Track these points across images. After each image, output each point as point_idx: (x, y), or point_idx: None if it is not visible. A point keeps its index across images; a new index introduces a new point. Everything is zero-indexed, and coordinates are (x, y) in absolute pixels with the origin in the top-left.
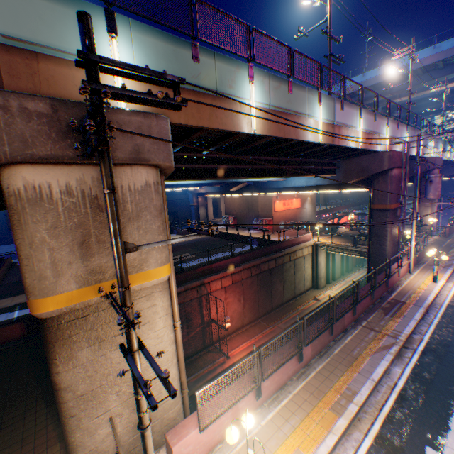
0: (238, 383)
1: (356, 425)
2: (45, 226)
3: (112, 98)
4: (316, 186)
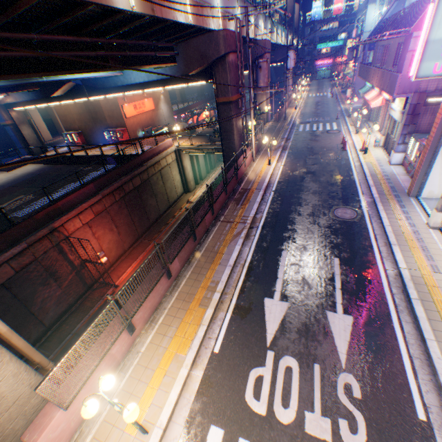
0: (100, 340)
1: (220, 307)
2: None
3: None
4: (161, 81)
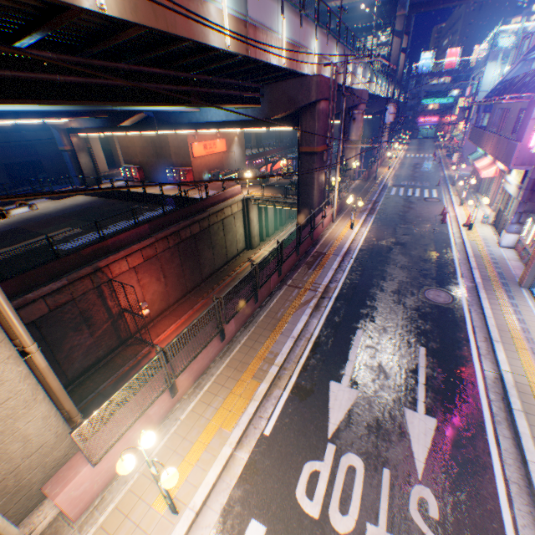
0: (141, 394)
1: (277, 384)
2: None
3: None
4: (239, 122)
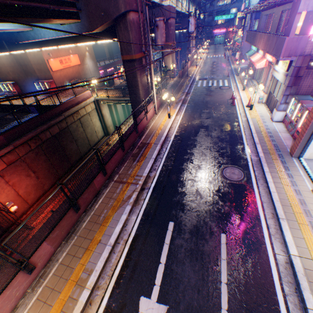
0: None
1: None
2: None
3: None
4: (71, 38)
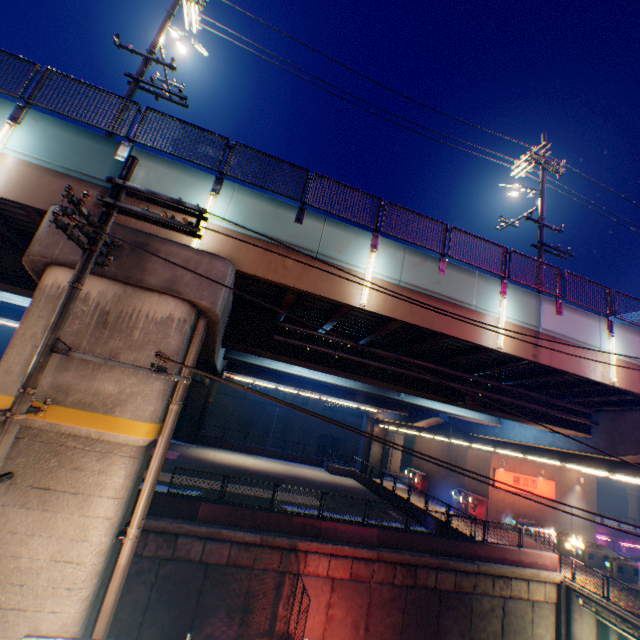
0: None
1: None
2: (46, 323)
3: (130, 216)
4: (557, 451)
